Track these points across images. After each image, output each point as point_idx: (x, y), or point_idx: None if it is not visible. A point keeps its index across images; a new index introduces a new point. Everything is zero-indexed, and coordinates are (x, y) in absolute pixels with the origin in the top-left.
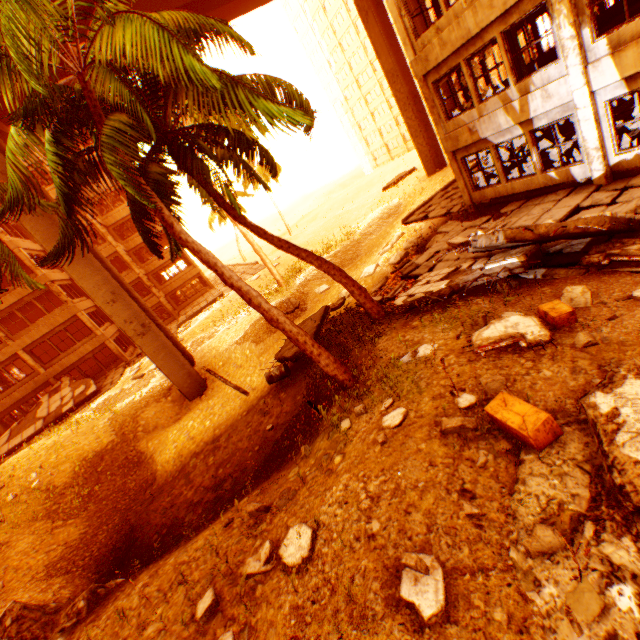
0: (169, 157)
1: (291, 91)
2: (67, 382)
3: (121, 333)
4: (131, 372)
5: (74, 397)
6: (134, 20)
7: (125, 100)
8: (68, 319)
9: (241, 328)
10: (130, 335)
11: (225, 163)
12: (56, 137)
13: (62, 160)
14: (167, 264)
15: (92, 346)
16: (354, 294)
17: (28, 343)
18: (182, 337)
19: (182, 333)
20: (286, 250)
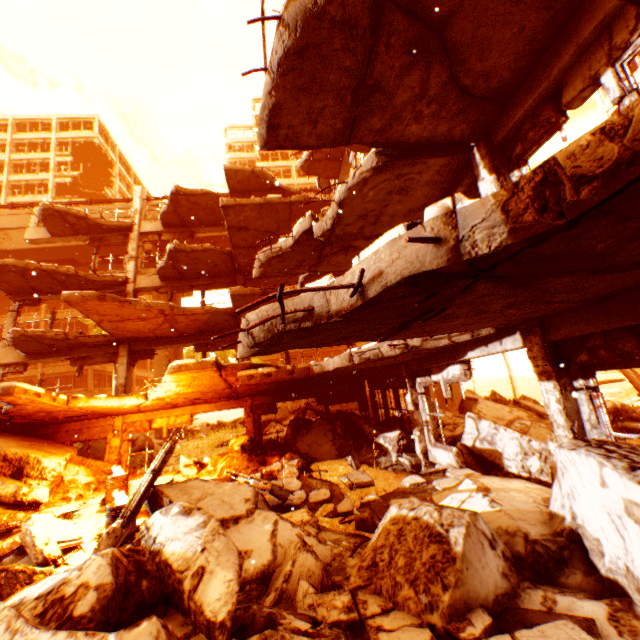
0: None
1: None
2: None
3: None
4: None
5: None
6: None
7: None
8: None
9: None
10: None
11: None
12: None
13: None
14: None
15: None
16: None
17: None
18: None
19: None
20: None
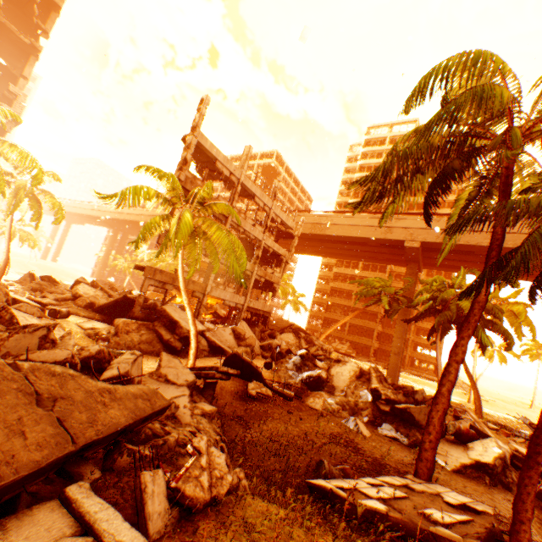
0: (455, 323)
1: (509, 337)
2: (347, 344)
3: (377, 349)
4: (370, 363)
5: (345, 350)
6: (469, 302)
7: (453, 310)
8: (370, 327)
9: (428, 392)
10: (391, 350)
11: (474, 336)
12: (432, 302)
13: (428, 306)
14: (425, 345)
15: (366, 342)
16: (475, 403)
17: (352, 322)
18: (400, 374)
19: (401, 373)
20: (465, 371)
